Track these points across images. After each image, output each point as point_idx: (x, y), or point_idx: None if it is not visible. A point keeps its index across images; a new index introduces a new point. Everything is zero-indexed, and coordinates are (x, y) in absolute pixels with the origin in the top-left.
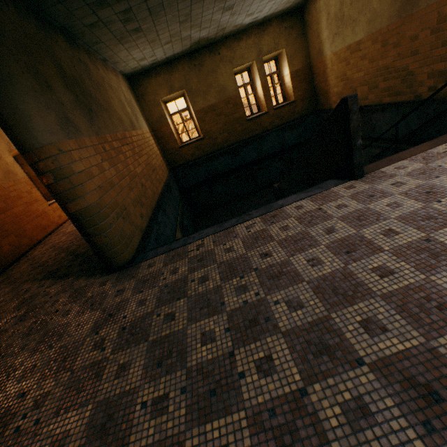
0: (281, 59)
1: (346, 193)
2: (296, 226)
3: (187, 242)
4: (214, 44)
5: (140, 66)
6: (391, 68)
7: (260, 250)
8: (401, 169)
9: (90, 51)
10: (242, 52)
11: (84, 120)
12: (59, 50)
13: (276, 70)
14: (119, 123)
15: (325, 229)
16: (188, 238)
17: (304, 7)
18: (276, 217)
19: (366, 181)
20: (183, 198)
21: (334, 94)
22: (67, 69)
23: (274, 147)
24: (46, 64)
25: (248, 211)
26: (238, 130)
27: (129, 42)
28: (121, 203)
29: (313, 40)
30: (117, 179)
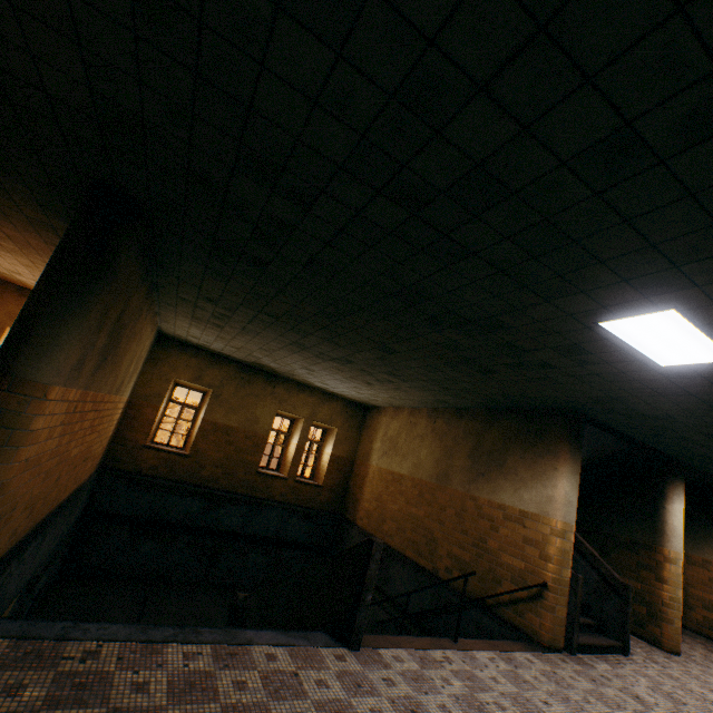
0: (330, 435)
1: (334, 664)
2: (257, 689)
3: (70, 633)
4: (276, 376)
5: (187, 338)
6: (421, 521)
7: (191, 710)
8: (399, 661)
9: (155, 302)
10: (298, 401)
11: (92, 368)
12: (137, 297)
13: (320, 440)
14: (113, 380)
15: (292, 712)
16: (75, 626)
17: (370, 409)
18: (235, 657)
19: (360, 658)
20: (76, 525)
21: (364, 508)
22: (127, 314)
23: (268, 528)
24: (119, 307)
25: (167, 618)
26: (239, 476)
27: (200, 324)
28: (19, 496)
29: (366, 441)
30: (49, 456)
